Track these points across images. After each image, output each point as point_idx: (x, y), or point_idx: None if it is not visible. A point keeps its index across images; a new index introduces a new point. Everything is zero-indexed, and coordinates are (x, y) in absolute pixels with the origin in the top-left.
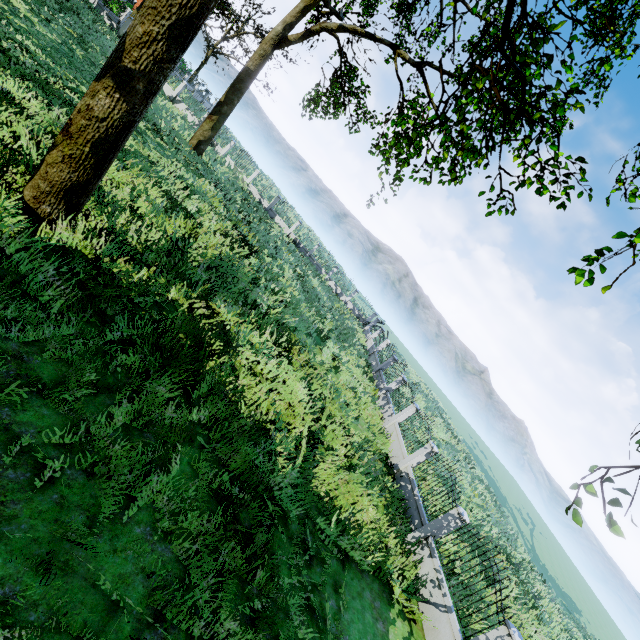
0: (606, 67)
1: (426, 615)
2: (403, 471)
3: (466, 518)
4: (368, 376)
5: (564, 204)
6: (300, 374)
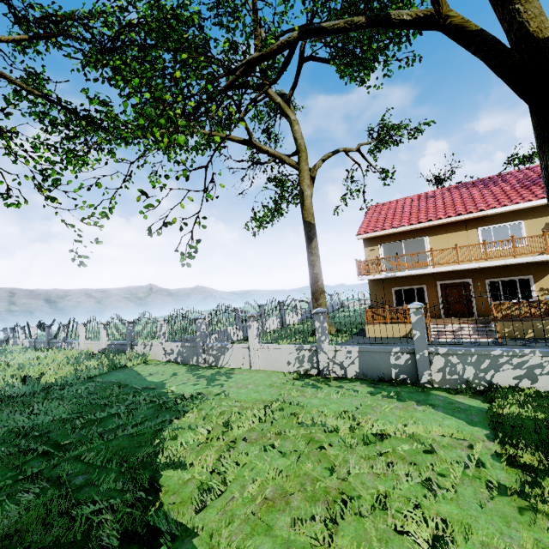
0: None
1: (152, 356)
2: (106, 347)
3: (131, 320)
4: (45, 351)
5: None
6: None
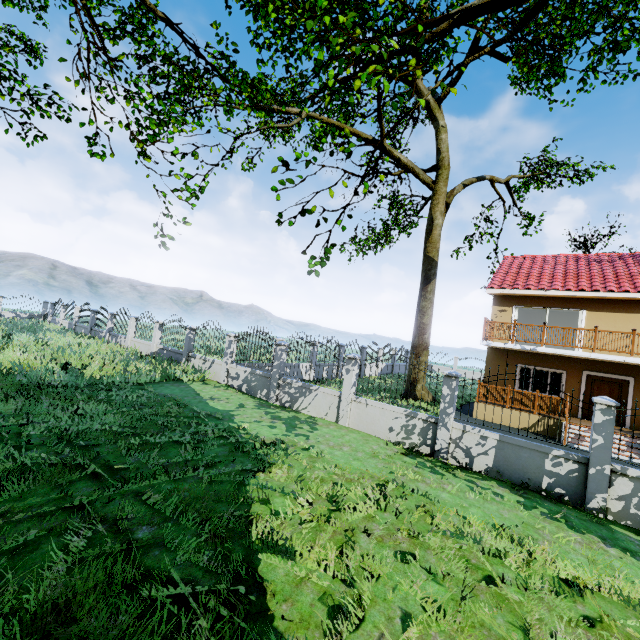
0: (10, 5)
1: (210, 375)
2: (157, 351)
3: (194, 327)
4: (86, 338)
5: (68, 119)
6: (3, 343)
